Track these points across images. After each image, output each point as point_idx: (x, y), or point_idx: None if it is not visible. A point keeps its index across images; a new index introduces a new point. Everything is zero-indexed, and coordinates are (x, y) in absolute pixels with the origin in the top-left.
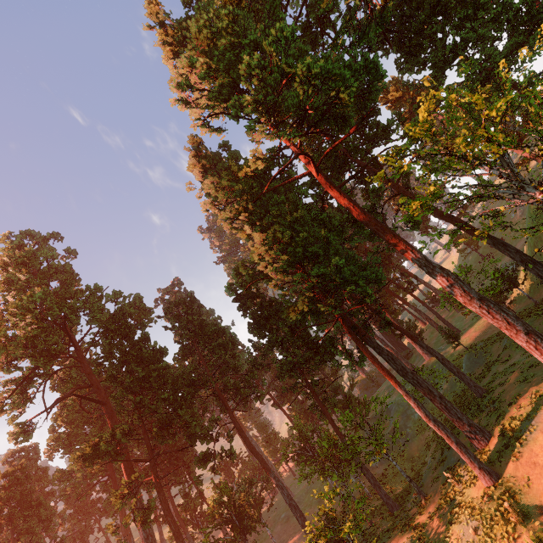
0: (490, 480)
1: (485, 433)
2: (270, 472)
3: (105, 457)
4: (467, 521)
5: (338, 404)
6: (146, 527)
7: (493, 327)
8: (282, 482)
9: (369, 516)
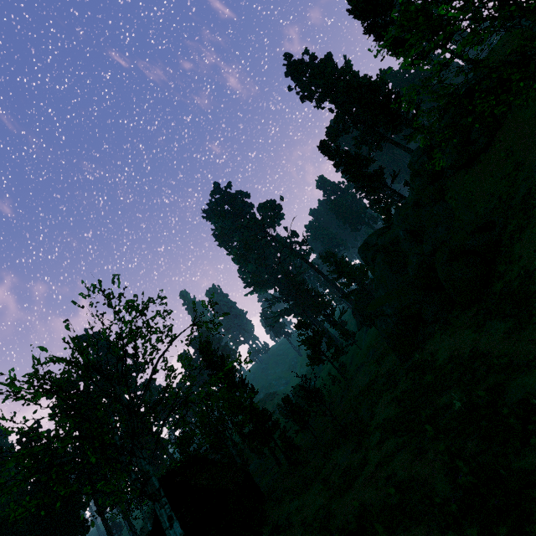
0: None
1: None
2: None
3: None
4: None
5: None
6: None
7: None
8: None
9: None
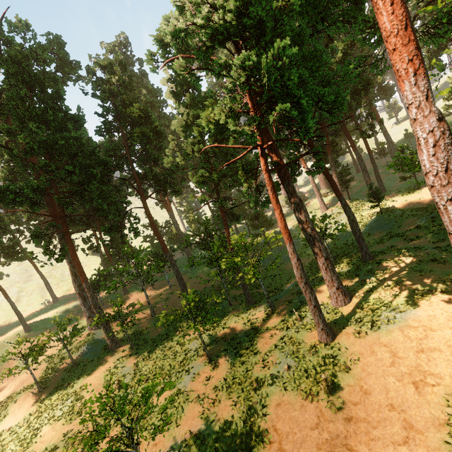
0: (325, 340)
1: (347, 299)
2: (167, 252)
3: (19, 204)
4: (287, 355)
5: (248, 215)
6: (57, 262)
7: (419, 200)
8: (189, 251)
9: (233, 298)
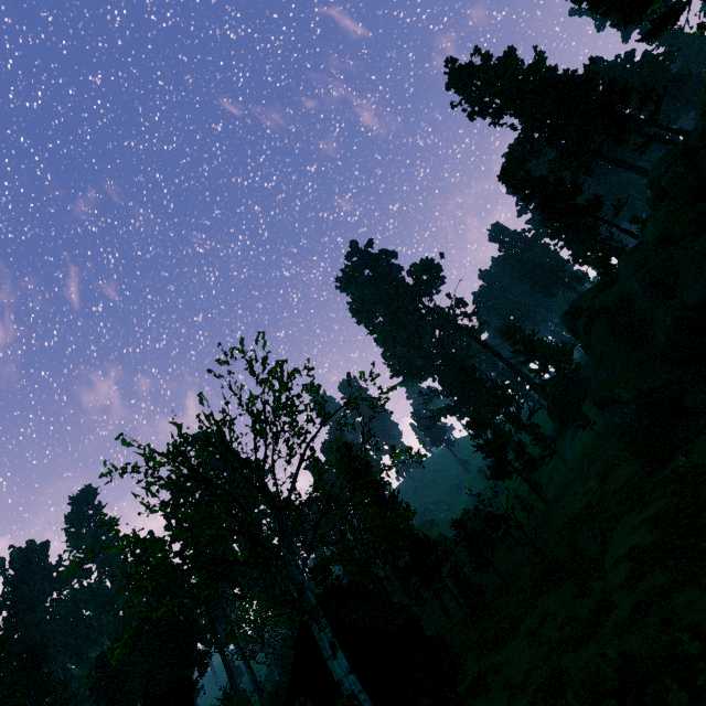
0: None
1: None
2: None
3: None
4: None
5: None
6: None
7: None
8: None
9: None
